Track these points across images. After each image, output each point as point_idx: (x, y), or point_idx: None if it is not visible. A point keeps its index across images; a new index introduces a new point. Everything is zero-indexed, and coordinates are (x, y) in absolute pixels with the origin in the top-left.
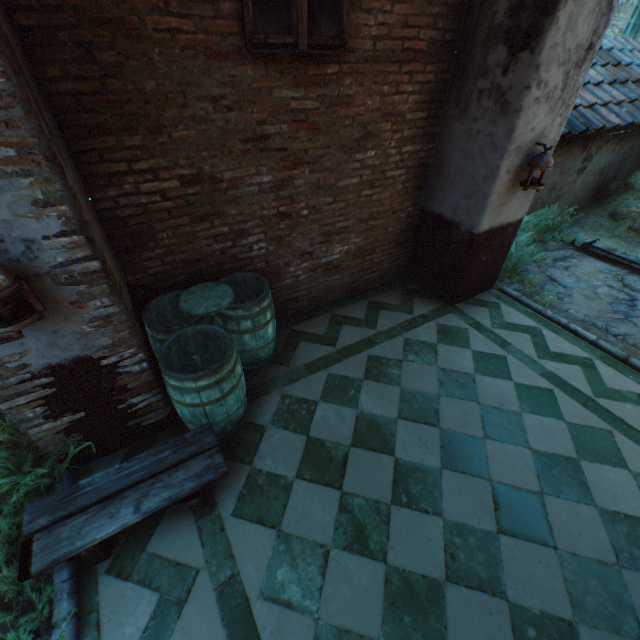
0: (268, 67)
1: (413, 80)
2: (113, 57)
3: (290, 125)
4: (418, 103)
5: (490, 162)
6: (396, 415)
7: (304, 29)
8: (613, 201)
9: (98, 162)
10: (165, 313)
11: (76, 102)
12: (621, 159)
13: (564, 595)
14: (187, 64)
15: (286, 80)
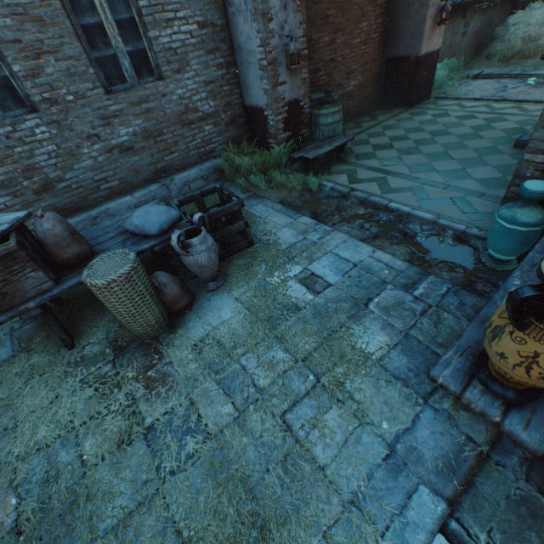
0: None
1: None
2: None
3: (335, 10)
4: None
5: (421, 14)
6: (405, 134)
7: None
8: (486, 50)
9: None
10: None
11: None
12: (486, 25)
13: (490, 144)
14: None
15: None
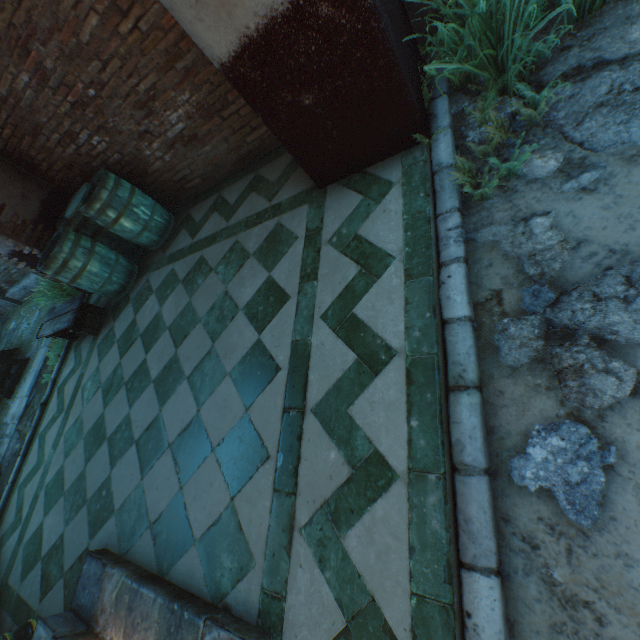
0: None
1: None
2: None
3: None
4: None
5: None
6: (169, 325)
7: None
8: None
9: None
10: None
11: None
12: None
13: (123, 499)
14: None
15: None
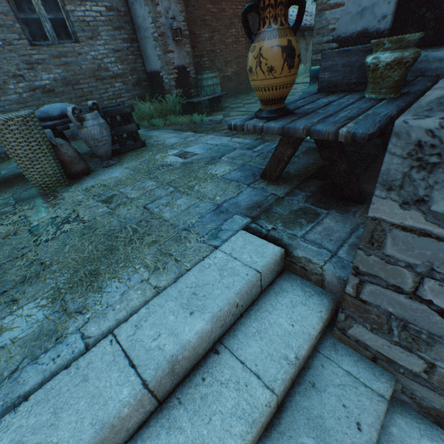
0: None
1: (240, 5)
2: None
3: (211, 17)
4: None
5: None
6: None
7: None
8: None
9: None
10: None
11: None
12: None
13: None
14: None
15: (209, 2)
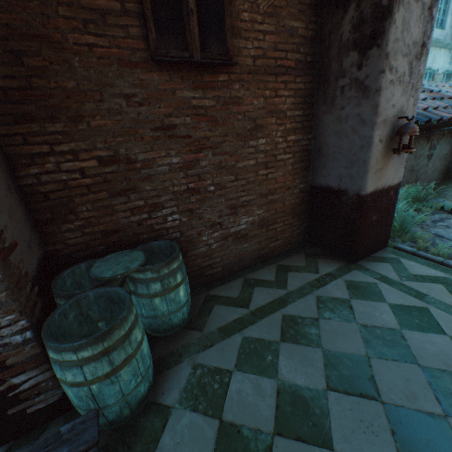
0: (171, 74)
1: (287, 87)
2: (39, 62)
3: (192, 118)
4: (294, 104)
5: (363, 134)
6: (324, 385)
7: (197, 46)
8: None
9: (22, 144)
10: (82, 281)
11: (4, 95)
12: None
13: None
14: (103, 69)
15: (186, 84)
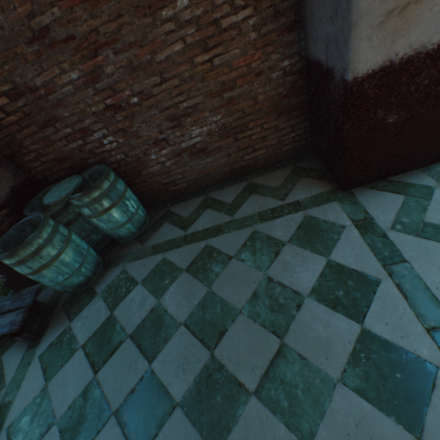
0: None
1: None
2: None
3: (61, 6)
4: None
5: None
6: (183, 320)
7: None
8: None
9: None
10: None
11: None
12: None
13: None
14: None
15: None
